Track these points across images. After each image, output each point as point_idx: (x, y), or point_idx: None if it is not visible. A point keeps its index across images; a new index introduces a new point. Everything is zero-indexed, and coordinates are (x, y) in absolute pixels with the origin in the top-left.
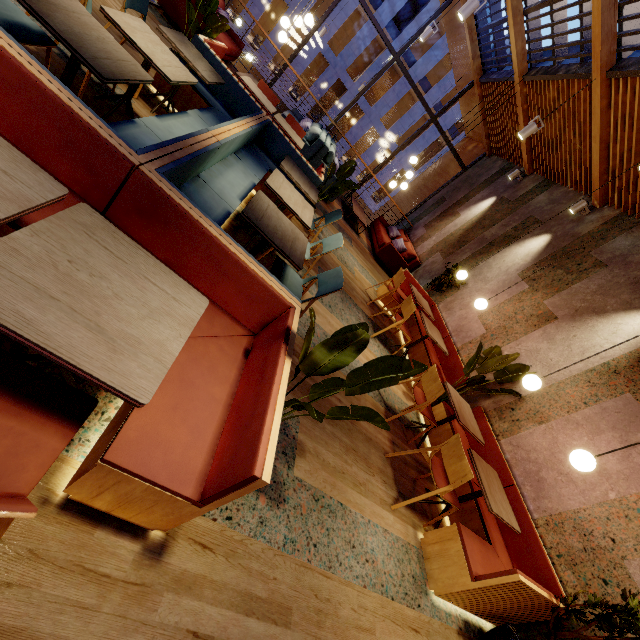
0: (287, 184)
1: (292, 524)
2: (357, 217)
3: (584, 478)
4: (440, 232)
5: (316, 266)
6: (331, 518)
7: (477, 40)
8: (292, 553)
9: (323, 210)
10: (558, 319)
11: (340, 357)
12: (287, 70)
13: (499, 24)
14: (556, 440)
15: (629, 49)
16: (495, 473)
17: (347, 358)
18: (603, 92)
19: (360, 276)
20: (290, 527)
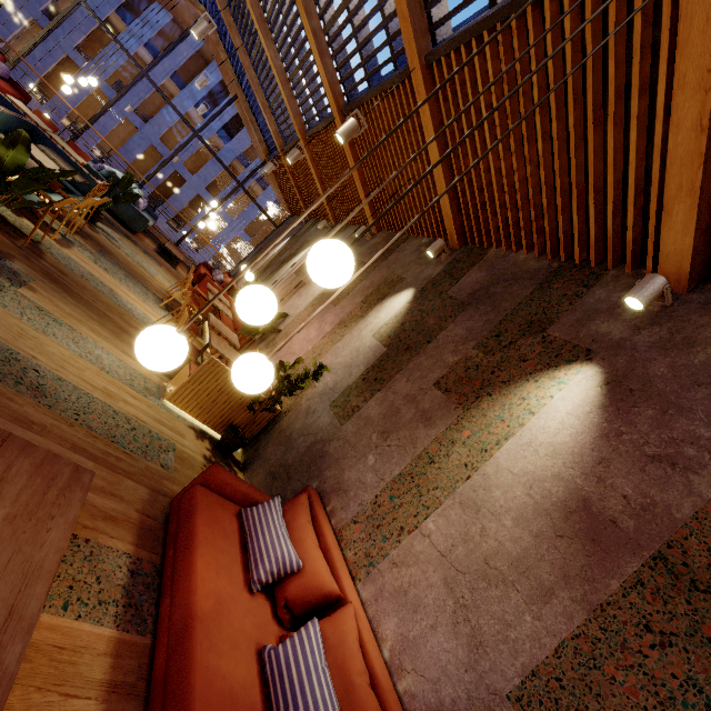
0: (40, 152)
1: (7, 301)
2: (170, 250)
3: (300, 349)
4: (255, 268)
5: (97, 248)
6: (55, 323)
7: (259, 130)
8: (2, 307)
9: (125, 234)
10: (306, 284)
11: (17, 155)
12: (115, 157)
13: (264, 116)
14: (292, 340)
15: (307, 121)
16: (239, 354)
17: (23, 157)
18: (307, 147)
19: (163, 282)
20: (4, 300)
